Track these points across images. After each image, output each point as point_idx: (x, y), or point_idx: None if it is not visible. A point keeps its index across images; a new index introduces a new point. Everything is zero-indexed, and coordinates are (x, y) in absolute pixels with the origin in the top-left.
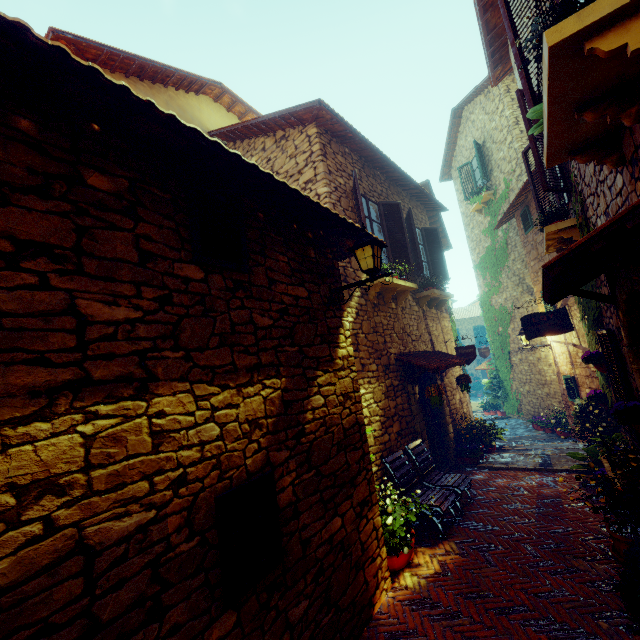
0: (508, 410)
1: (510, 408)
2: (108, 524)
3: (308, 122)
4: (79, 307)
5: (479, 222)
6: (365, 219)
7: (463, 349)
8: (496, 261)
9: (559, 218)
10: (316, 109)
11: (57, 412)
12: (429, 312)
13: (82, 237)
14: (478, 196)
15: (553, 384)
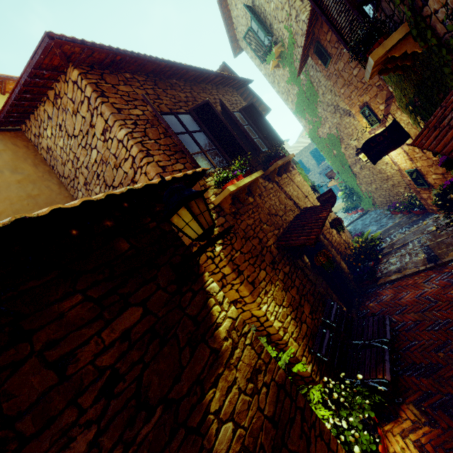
0: (365, 206)
1: (366, 204)
2: None
3: (64, 67)
4: None
5: (281, 75)
6: (180, 141)
7: (323, 196)
8: (309, 101)
9: (378, 36)
10: (55, 47)
11: None
12: (281, 180)
13: None
14: (270, 54)
15: (395, 177)
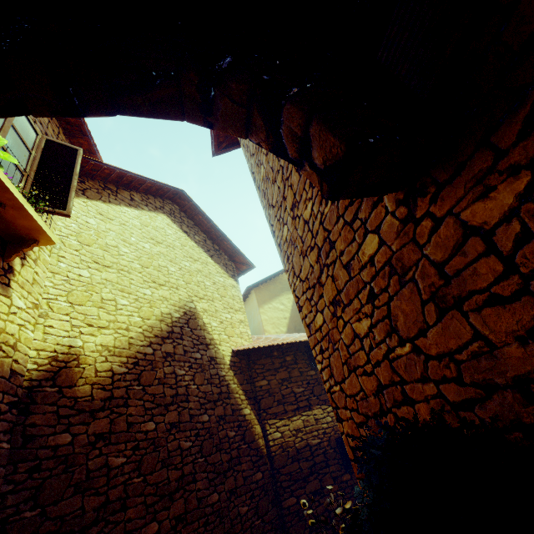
0: None
1: None
2: (312, 441)
3: None
4: (293, 390)
5: None
6: None
7: None
8: None
9: None
10: None
11: (296, 414)
12: None
13: (289, 374)
14: None
15: None
